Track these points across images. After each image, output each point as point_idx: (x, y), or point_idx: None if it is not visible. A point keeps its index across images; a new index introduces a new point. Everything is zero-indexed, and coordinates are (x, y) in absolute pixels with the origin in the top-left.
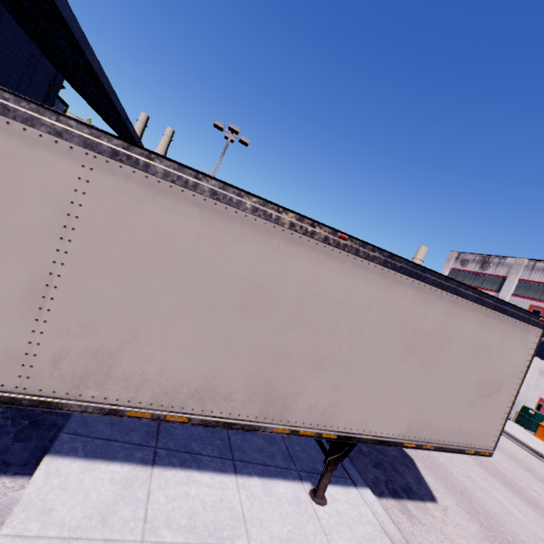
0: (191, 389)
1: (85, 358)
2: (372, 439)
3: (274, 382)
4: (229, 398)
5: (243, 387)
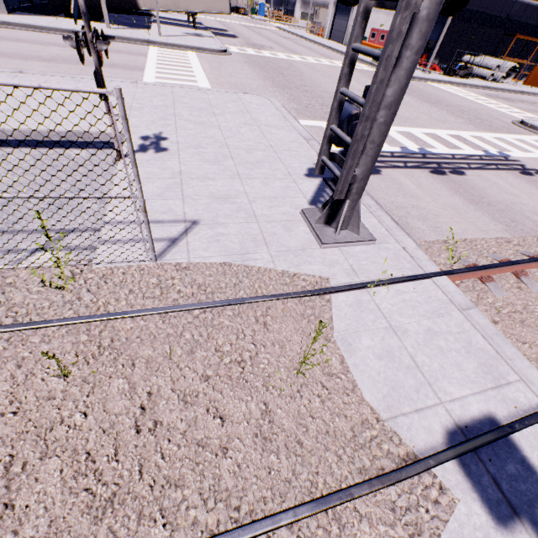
0: (164, 5)
1: (150, 2)
2: (198, 12)
3: (175, 2)
4: (170, 6)
5: (171, 4)
